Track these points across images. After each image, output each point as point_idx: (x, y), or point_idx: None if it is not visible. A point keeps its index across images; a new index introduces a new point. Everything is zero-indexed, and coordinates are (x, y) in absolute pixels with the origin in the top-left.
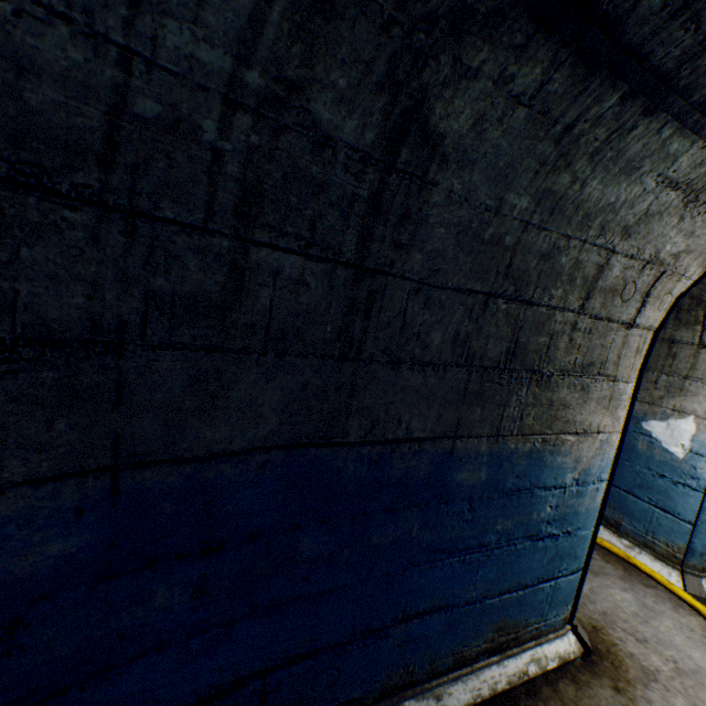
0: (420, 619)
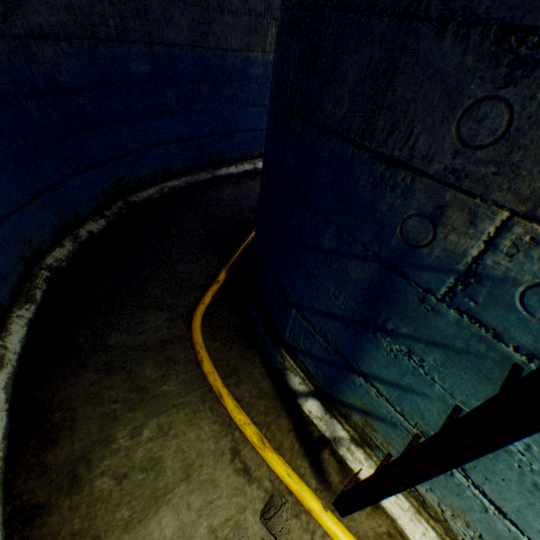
0: (245, 133)
